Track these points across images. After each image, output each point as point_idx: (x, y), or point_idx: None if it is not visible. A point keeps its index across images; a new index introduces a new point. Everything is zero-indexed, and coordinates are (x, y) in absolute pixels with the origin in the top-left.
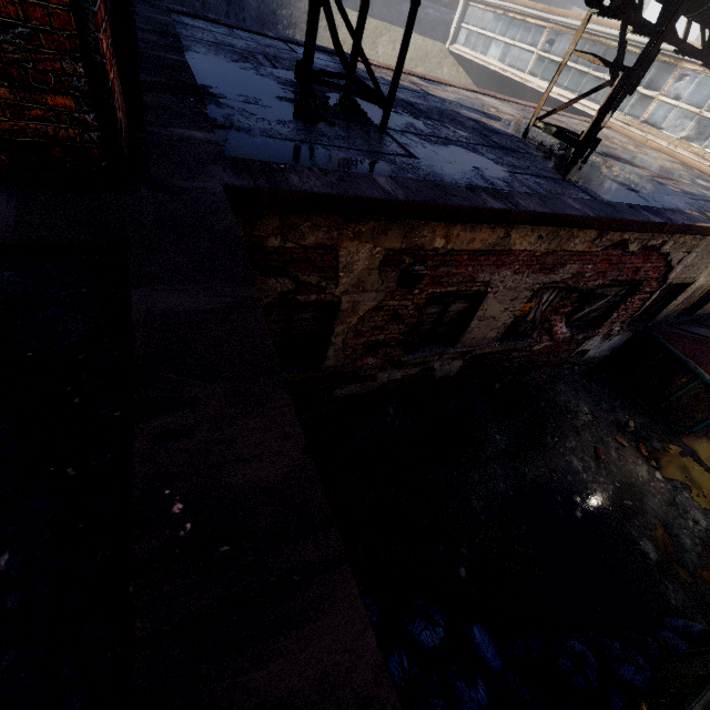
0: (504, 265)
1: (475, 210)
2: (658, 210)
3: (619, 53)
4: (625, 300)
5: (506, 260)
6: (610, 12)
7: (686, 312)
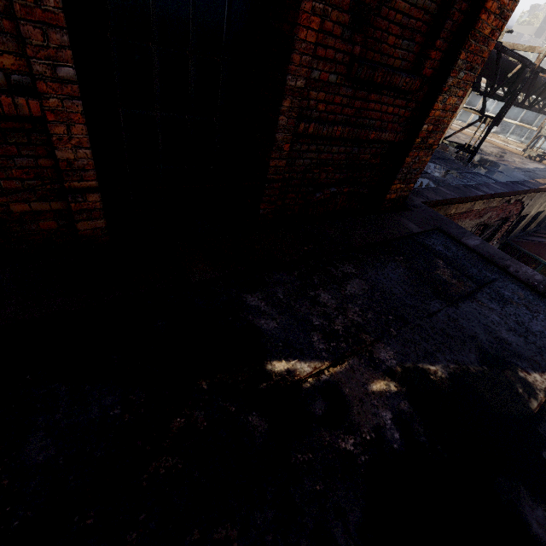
0: (467, 217)
1: (476, 197)
2: (521, 182)
3: (483, 107)
4: (501, 227)
5: (469, 215)
6: (486, 95)
7: (521, 230)
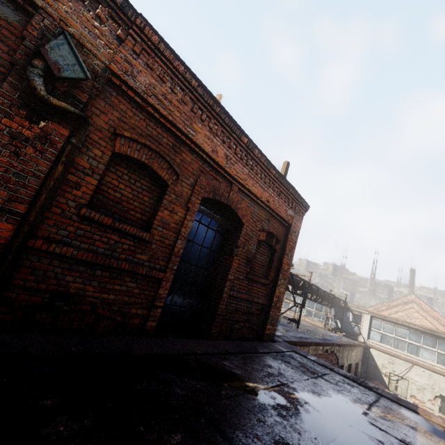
0: None
1: (307, 342)
2: (328, 339)
3: (294, 299)
4: None
5: None
6: (293, 293)
7: None
